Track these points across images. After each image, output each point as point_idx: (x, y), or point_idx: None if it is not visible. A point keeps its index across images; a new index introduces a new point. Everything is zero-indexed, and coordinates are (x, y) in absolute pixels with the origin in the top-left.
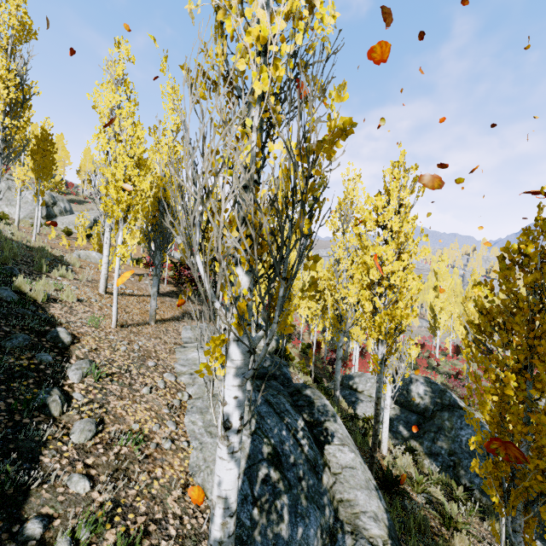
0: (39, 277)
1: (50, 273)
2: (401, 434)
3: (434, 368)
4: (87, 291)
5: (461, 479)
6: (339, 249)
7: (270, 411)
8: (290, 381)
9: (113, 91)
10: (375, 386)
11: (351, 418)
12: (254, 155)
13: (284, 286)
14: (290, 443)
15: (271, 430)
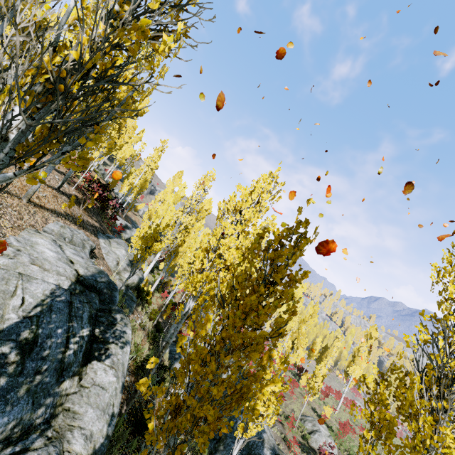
0: None
1: None
2: None
3: None
4: None
5: (218, 453)
6: None
7: (64, 310)
8: (112, 303)
9: None
10: None
11: (161, 367)
12: (69, 11)
13: (25, 121)
14: (57, 340)
15: (49, 323)
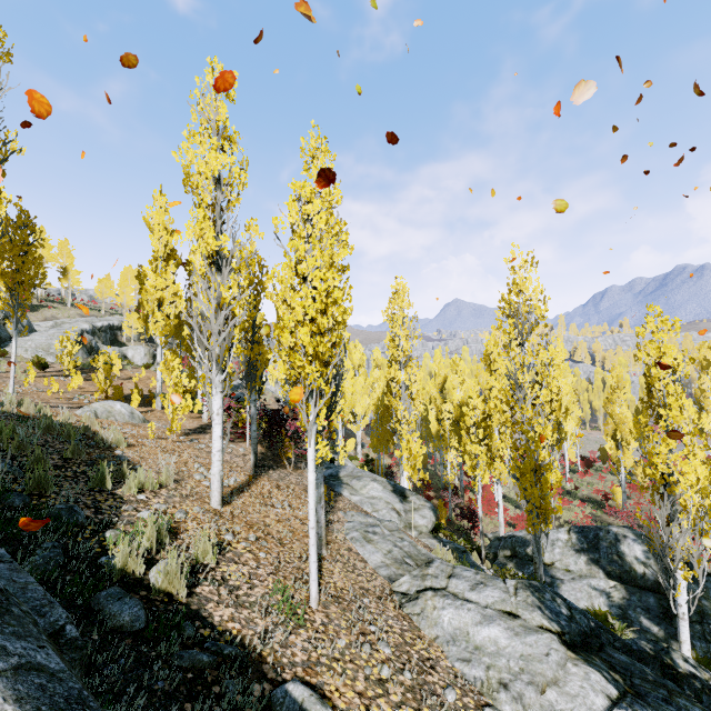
0: (115, 509)
1: (116, 486)
2: (652, 633)
3: (569, 492)
4: (205, 516)
5: None
6: (516, 367)
7: None
8: (610, 633)
9: (211, 148)
10: (568, 552)
11: None
12: None
13: None
14: None
15: None
